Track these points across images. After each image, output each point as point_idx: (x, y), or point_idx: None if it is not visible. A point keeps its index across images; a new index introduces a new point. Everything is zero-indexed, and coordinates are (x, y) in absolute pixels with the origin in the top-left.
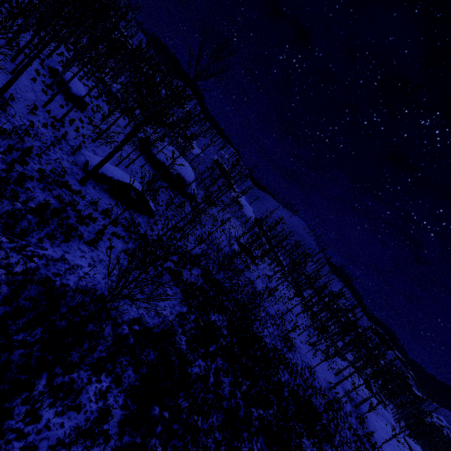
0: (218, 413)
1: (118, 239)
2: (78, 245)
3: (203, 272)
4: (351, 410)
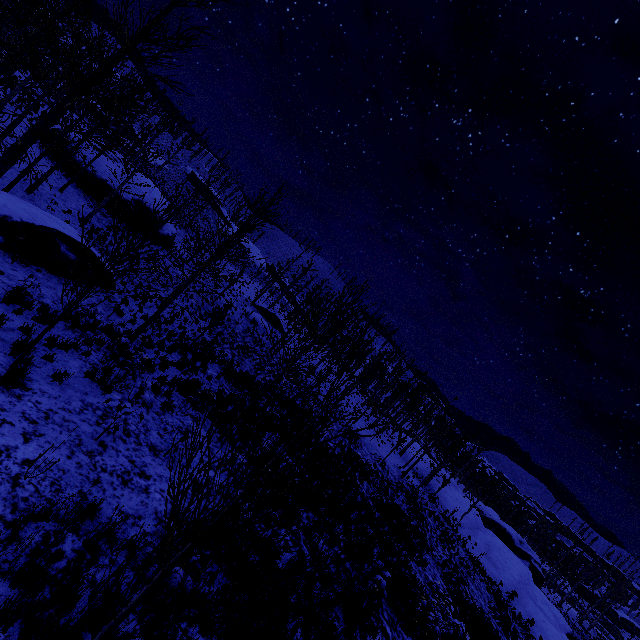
0: (334, 607)
1: (66, 350)
2: None
3: (223, 368)
4: (423, 490)
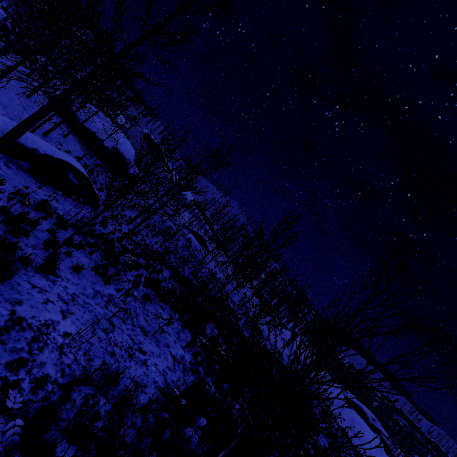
0: None
1: (77, 249)
2: (28, 279)
3: (172, 272)
4: None
